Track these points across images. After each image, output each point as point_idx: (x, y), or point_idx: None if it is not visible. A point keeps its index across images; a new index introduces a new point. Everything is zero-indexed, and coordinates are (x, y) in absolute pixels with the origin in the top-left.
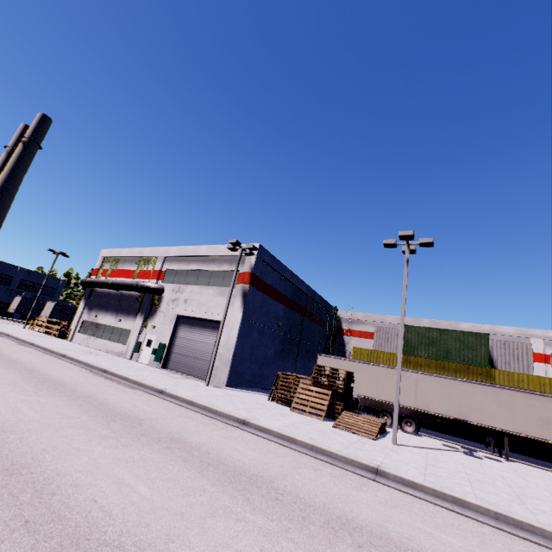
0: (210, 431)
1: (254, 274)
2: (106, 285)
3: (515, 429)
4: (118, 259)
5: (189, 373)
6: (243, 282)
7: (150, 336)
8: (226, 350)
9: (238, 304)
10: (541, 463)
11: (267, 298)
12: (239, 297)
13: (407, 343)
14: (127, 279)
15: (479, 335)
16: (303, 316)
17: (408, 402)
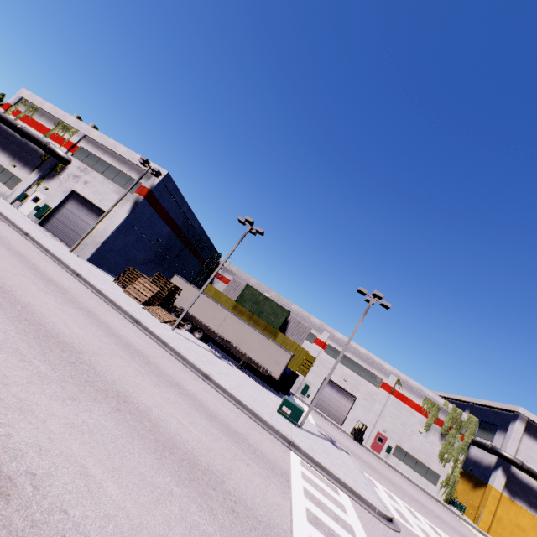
0: (49, 265)
1: (152, 192)
2: (13, 127)
3: (260, 362)
4: (37, 108)
5: (61, 239)
6: (140, 193)
7: (39, 194)
8: (100, 236)
9: (127, 208)
10: (265, 385)
11: (157, 216)
12: (131, 202)
13: (243, 296)
14: (38, 132)
15: (285, 310)
16: (185, 245)
17: (214, 327)
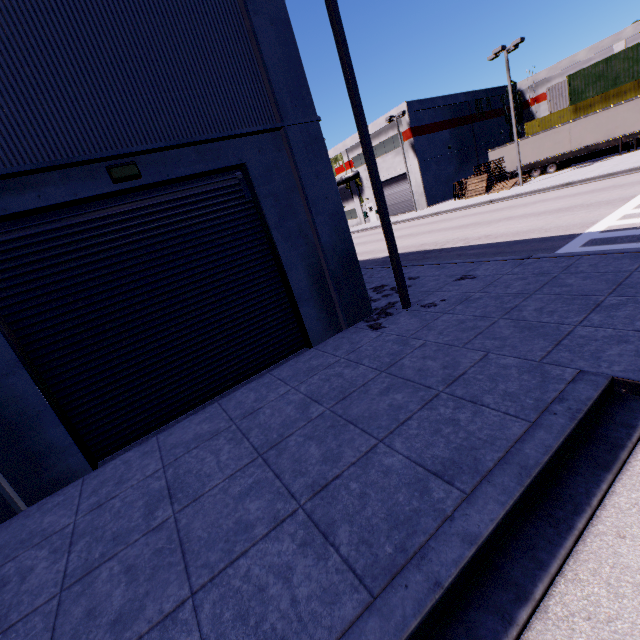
0: (422, 221)
1: (412, 128)
2: None
3: None
4: None
5: (403, 213)
6: (408, 138)
7: (368, 206)
8: (418, 188)
9: (411, 156)
10: None
11: (431, 136)
12: (410, 150)
13: (574, 93)
14: None
15: None
16: (471, 123)
17: (565, 150)
